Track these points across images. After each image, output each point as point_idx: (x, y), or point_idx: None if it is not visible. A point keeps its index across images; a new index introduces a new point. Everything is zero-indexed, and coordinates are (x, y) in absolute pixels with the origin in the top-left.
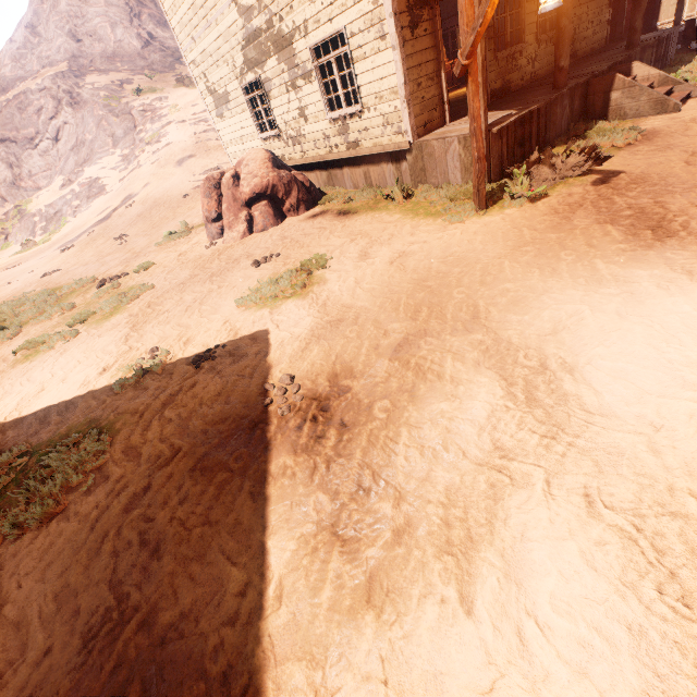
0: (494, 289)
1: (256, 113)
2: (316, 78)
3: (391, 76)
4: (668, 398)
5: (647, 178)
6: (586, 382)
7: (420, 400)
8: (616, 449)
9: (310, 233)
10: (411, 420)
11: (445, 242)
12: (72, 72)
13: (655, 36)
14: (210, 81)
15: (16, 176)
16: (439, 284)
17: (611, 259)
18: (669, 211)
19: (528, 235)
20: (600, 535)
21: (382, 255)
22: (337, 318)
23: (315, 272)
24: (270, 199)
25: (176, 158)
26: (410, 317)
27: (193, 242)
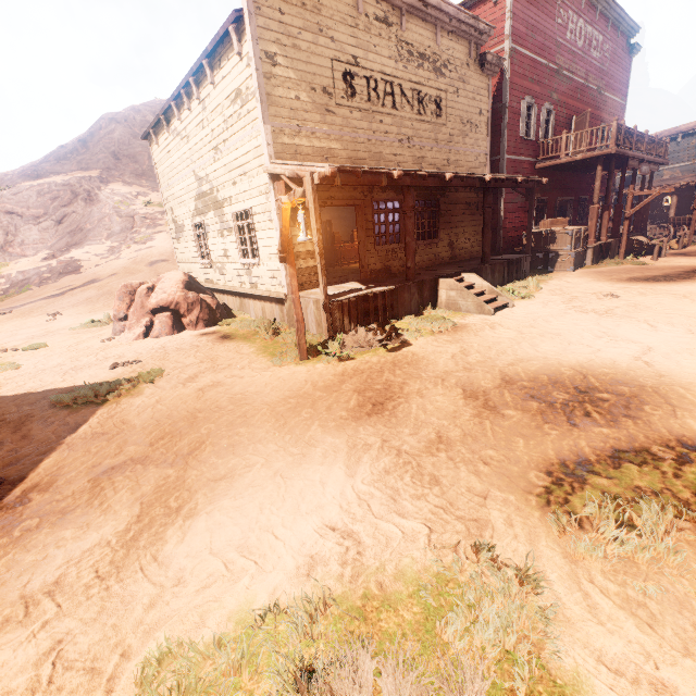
0: (233, 430)
1: (201, 244)
2: (234, 233)
3: (276, 246)
4: (218, 555)
5: (420, 361)
6: (187, 530)
7: (63, 523)
8: (132, 598)
9: (184, 348)
10: (31, 542)
11: (253, 380)
12: (100, 178)
13: (507, 258)
14: (175, 214)
15: (8, 242)
16: (205, 417)
17: (327, 423)
18: (401, 392)
19: (305, 389)
20: (21, 684)
21: (202, 381)
22: (104, 431)
23: (142, 384)
24: (174, 312)
25: (152, 259)
26: (151, 442)
27: (100, 333)
